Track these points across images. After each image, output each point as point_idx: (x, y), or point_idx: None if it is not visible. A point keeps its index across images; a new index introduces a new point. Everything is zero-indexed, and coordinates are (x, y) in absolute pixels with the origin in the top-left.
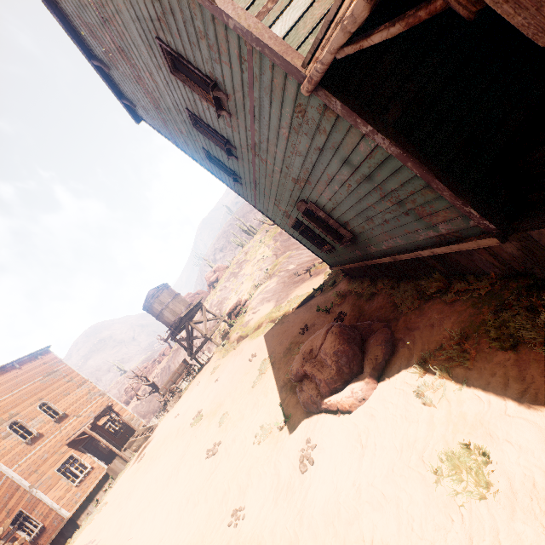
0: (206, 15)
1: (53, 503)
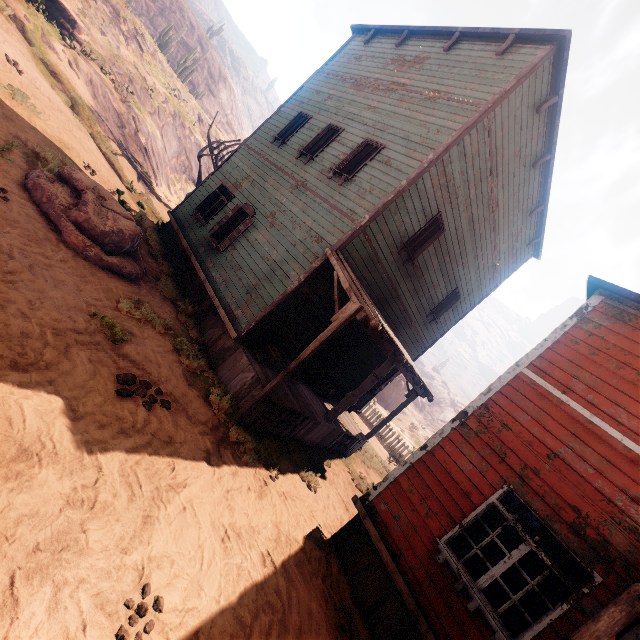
0: (376, 201)
1: None
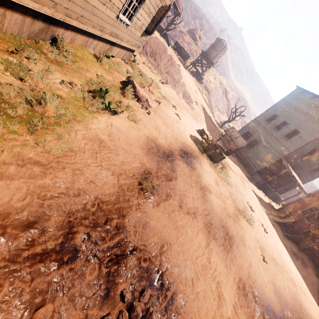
0: (295, 147)
1: None
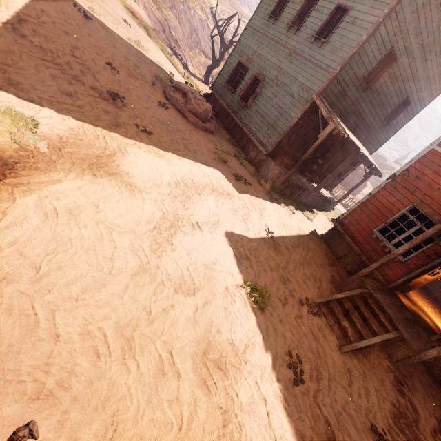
0: (345, 55)
1: None
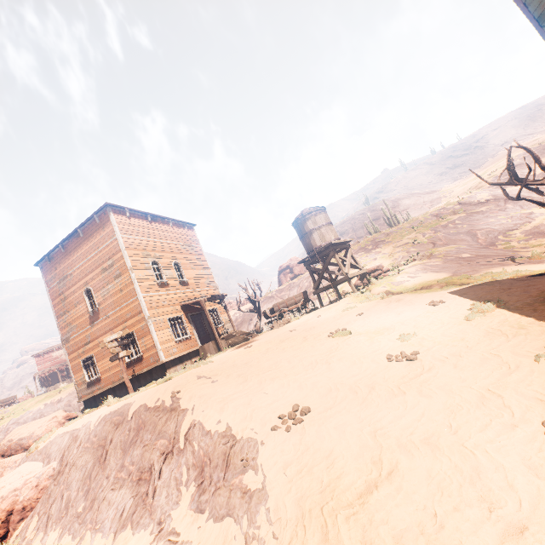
0: None
1: (157, 342)
